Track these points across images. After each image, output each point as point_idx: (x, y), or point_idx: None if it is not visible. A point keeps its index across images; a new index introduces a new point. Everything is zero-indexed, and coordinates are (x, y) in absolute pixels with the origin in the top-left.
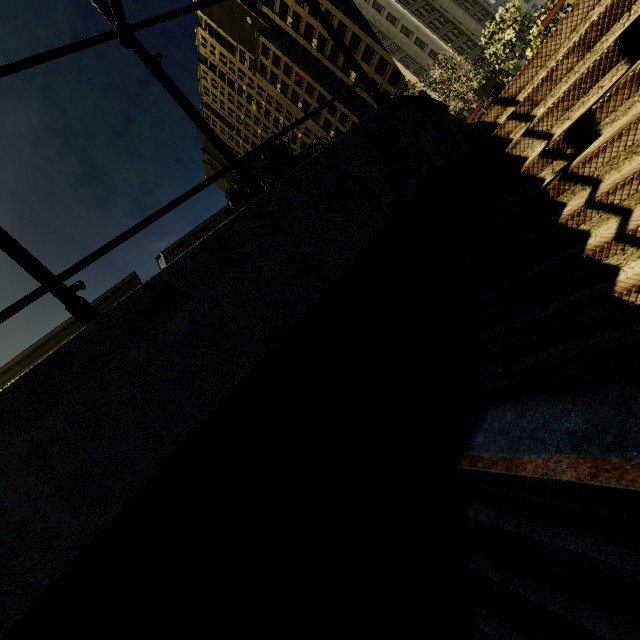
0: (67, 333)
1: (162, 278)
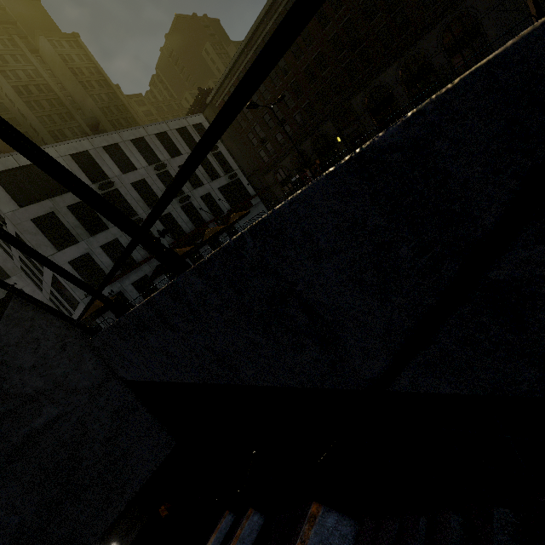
0: None
1: (136, 313)
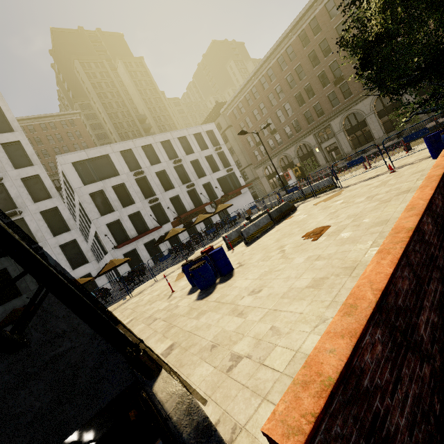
0: (319, 2)
1: None
